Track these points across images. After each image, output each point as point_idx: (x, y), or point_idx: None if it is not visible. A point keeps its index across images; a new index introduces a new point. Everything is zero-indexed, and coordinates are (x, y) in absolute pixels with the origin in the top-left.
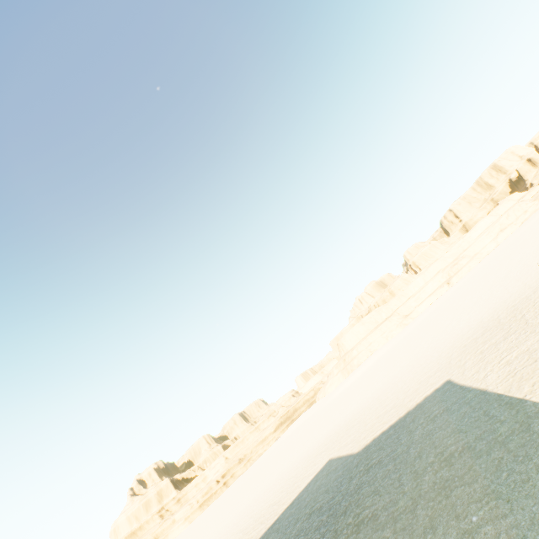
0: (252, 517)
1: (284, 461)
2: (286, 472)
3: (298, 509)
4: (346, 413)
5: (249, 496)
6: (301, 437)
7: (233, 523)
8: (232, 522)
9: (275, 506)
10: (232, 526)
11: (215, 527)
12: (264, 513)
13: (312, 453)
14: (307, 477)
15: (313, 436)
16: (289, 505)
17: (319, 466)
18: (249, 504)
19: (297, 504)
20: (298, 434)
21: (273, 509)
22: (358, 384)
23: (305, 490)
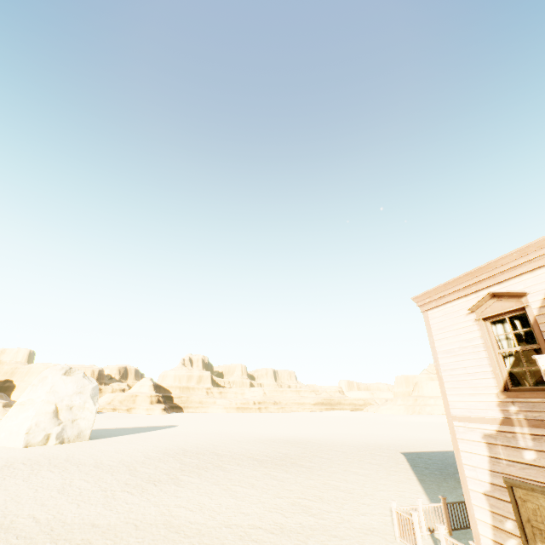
0: (364, 440)
1: (360, 428)
2: (382, 435)
3: (448, 456)
4: (447, 436)
5: (329, 429)
6: (368, 424)
7: (331, 434)
8: (326, 433)
9: (400, 446)
10: (332, 435)
11: (294, 427)
12: (384, 444)
13: (418, 439)
14: (434, 448)
15: (398, 431)
16: (427, 451)
17: (448, 449)
18: (341, 433)
19: (442, 454)
20: (357, 421)
21: (399, 446)
22: (441, 426)
23: (443, 452)
